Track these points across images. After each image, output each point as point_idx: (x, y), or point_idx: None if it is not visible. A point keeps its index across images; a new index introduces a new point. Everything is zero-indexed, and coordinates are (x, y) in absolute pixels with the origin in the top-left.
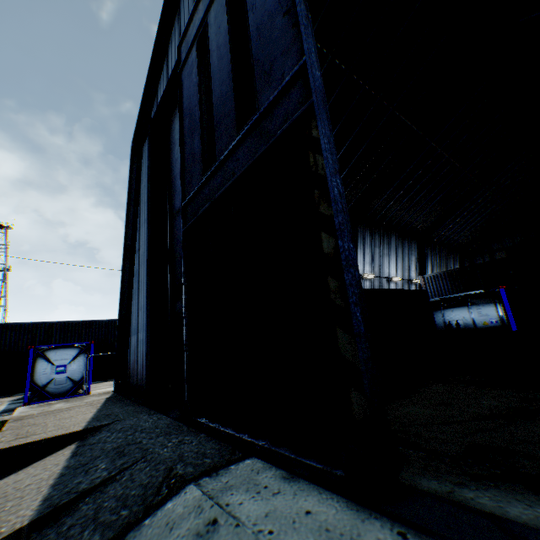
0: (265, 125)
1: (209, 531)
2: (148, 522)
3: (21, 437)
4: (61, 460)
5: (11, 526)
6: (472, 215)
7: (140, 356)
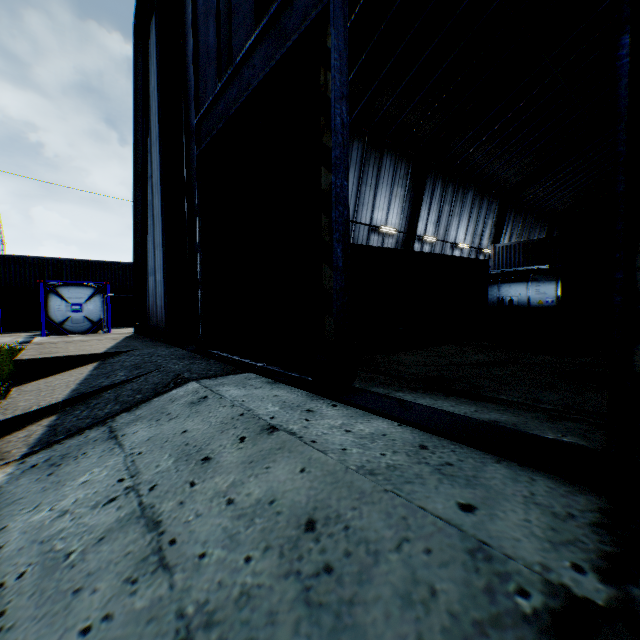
0: (284, 22)
1: (200, 401)
2: (157, 400)
3: (45, 354)
4: (85, 372)
5: (48, 403)
6: (577, 173)
7: (159, 297)
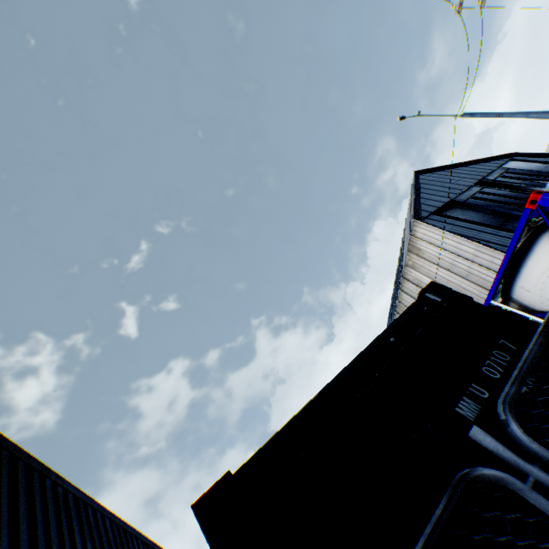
0: None
1: None
2: None
3: None
4: None
5: None
6: None
7: None
